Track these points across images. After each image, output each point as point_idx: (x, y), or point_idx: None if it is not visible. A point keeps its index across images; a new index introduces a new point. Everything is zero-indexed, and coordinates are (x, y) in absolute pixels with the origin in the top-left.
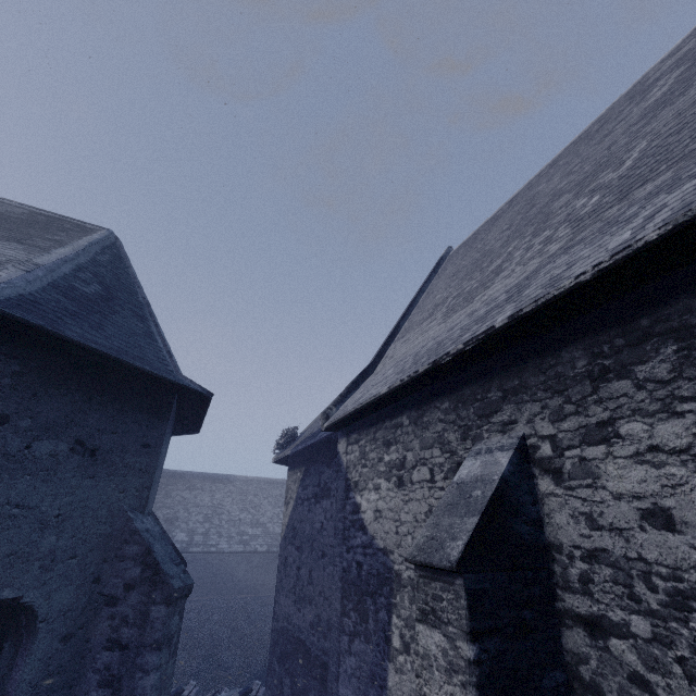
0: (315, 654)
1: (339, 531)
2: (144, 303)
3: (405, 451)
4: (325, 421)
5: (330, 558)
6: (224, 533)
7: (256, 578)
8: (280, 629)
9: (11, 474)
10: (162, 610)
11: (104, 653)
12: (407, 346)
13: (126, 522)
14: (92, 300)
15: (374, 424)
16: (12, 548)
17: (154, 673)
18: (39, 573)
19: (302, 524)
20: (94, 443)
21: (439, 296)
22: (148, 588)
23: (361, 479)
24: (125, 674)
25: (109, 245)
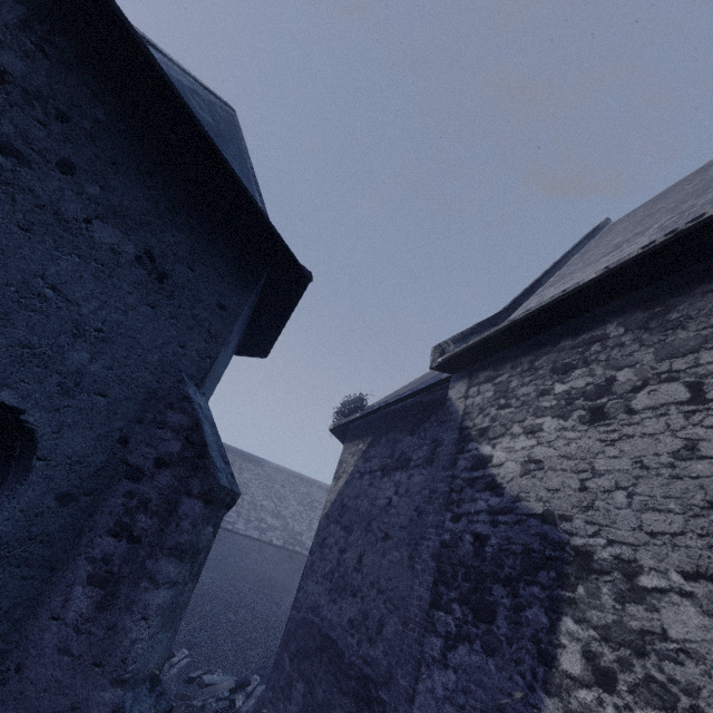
0: (351, 660)
1: (440, 494)
2: (251, 173)
3: (611, 371)
4: (439, 356)
5: (396, 542)
6: (244, 514)
7: (264, 571)
8: (300, 619)
9: (57, 242)
10: (196, 507)
11: (108, 538)
12: (574, 281)
13: (177, 383)
14: (203, 122)
15: (532, 351)
16: (30, 339)
17: (166, 589)
18: (55, 392)
19: (357, 500)
20: (165, 266)
21: (621, 237)
22: (185, 472)
23: (495, 423)
24: (127, 577)
25: (227, 111)
